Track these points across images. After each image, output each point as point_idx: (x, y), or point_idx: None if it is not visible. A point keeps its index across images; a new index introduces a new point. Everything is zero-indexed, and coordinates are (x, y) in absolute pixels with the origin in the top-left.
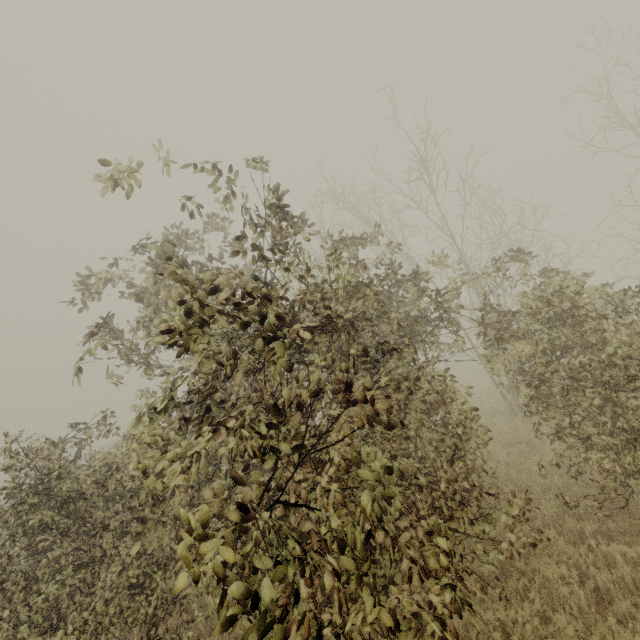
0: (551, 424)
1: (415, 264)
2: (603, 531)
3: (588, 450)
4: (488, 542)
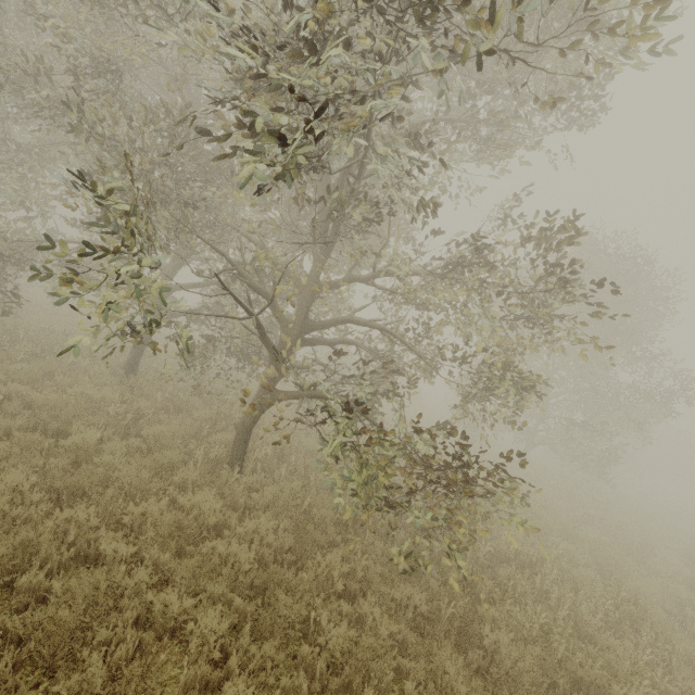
0: None
1: None
2: None
3: None
4: None
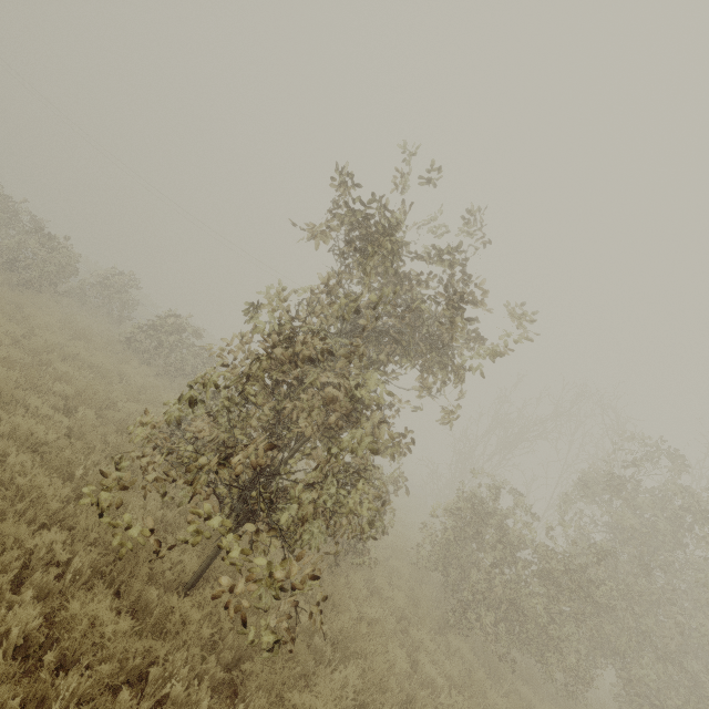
0: None
1: None
2: None
3: None
4: None
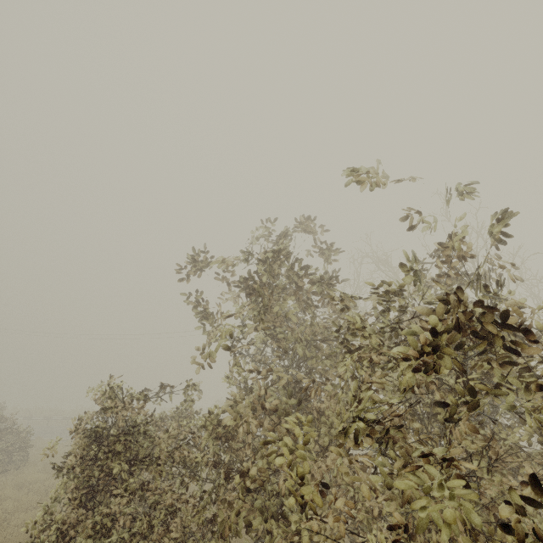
0: None
1: None
2: None
3: None
4: None
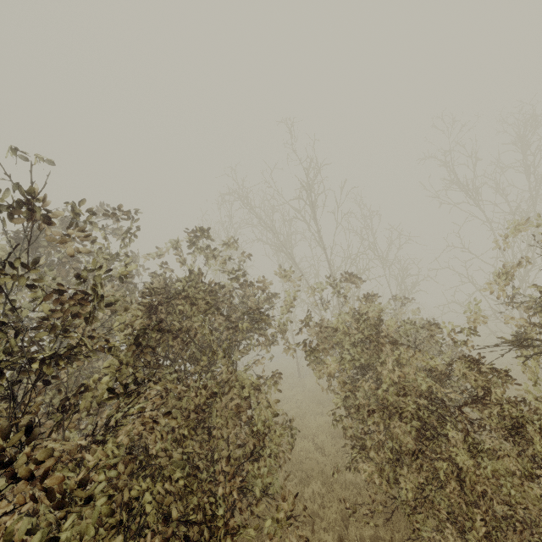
0: (348, 432)
1: (295, 265)
2: (376, 537)
3: (369, 462)
4: (286, 537)
